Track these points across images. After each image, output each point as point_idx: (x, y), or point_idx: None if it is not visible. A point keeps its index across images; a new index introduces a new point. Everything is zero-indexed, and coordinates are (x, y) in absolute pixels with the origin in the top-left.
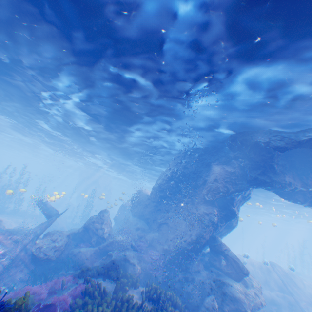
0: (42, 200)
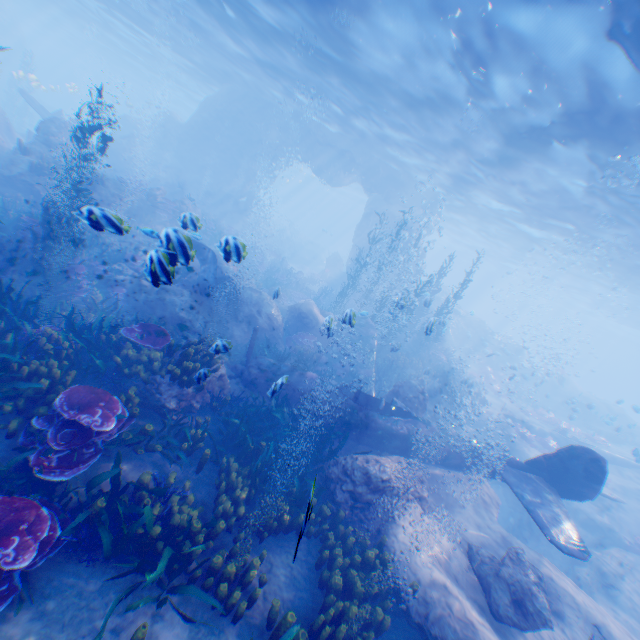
0: (27, 95)
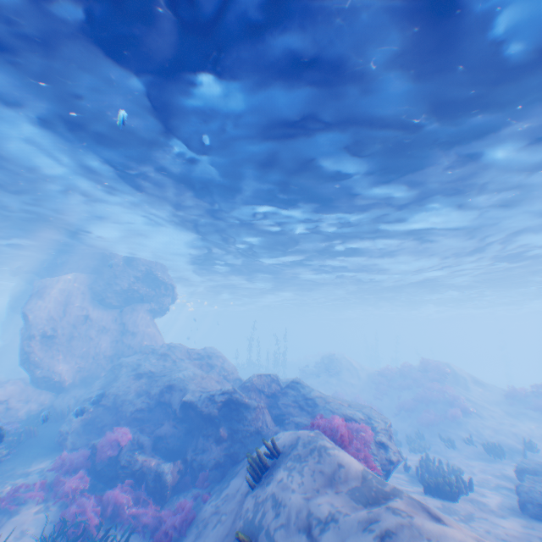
0: None
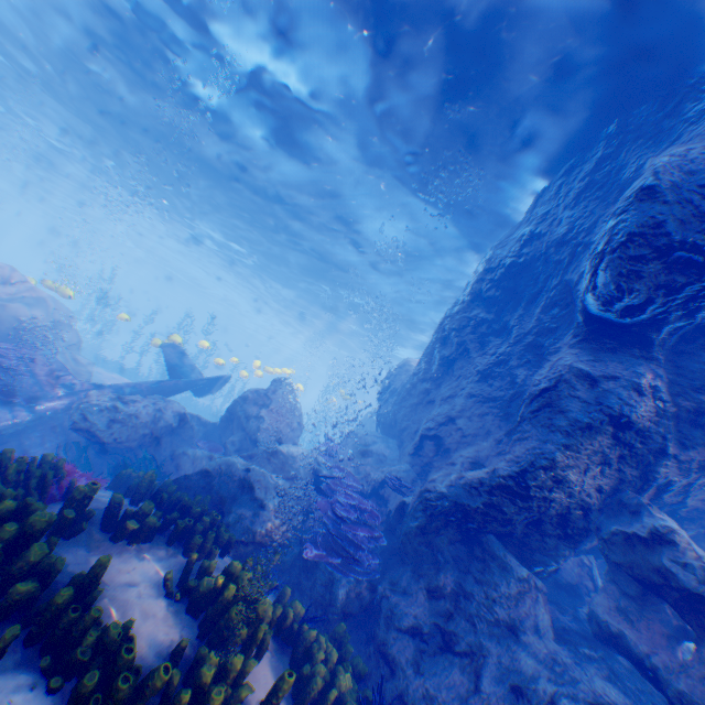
0: (177, 348)
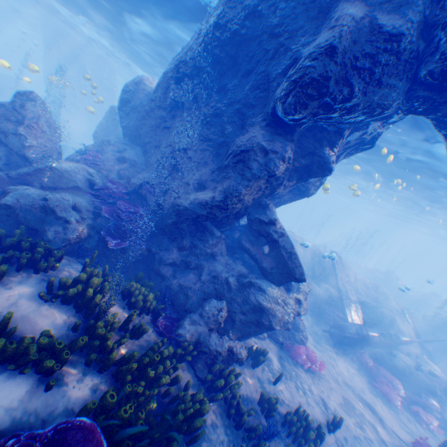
0: None
